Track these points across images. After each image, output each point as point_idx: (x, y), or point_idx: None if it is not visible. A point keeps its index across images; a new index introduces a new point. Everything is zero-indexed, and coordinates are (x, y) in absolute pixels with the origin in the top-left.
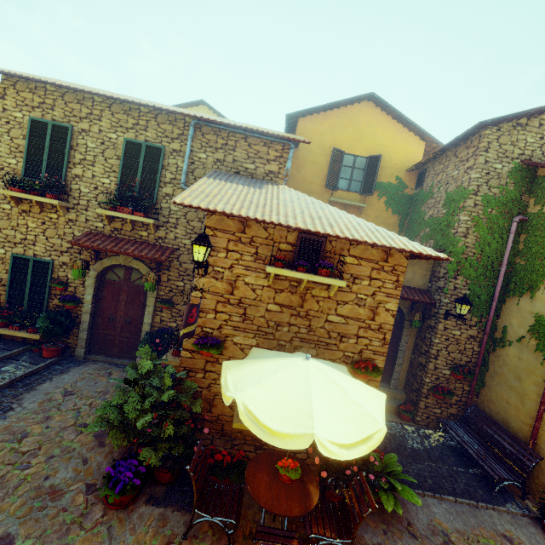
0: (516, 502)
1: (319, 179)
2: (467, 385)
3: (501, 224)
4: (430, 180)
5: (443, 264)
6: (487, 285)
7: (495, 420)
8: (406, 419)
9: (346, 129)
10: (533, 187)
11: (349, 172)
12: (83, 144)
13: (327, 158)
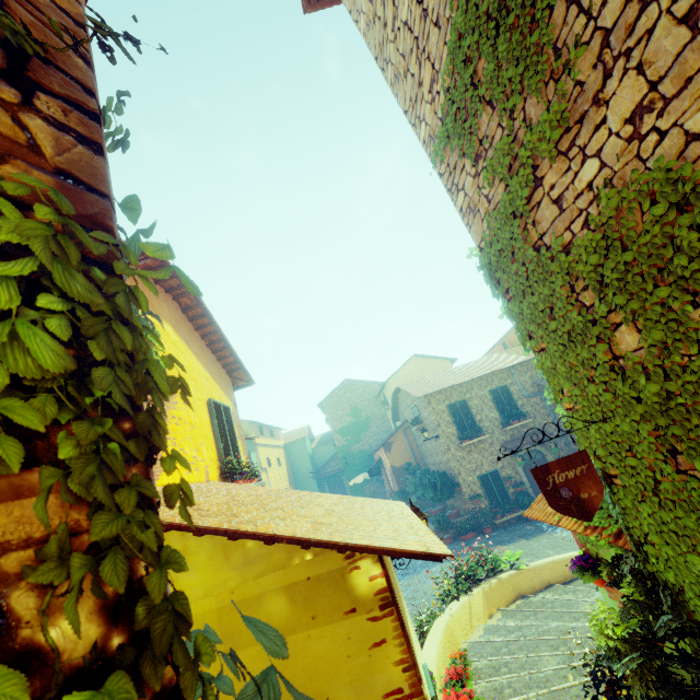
0: None
1: None
2: None
3: None
4: None
5: None
6: None
7: None
8: None
9: None
10: None
11: None
12: (472, 404)
13: None
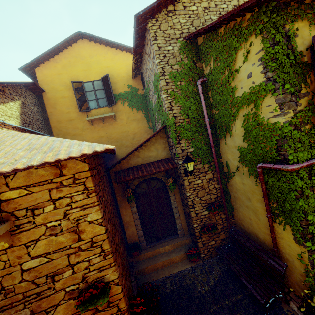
0: (285, 312)
1: (73, 107)
2: (223, 213)
3: (191, 90)
4: (145, 78)
5: (169, 135)
6: (203, 138)
7: (248, 233)
8: (194, 261)
9: (76, 65)
10: (200, 55)
11: (93, 94)
12: None
13: (72, 91)
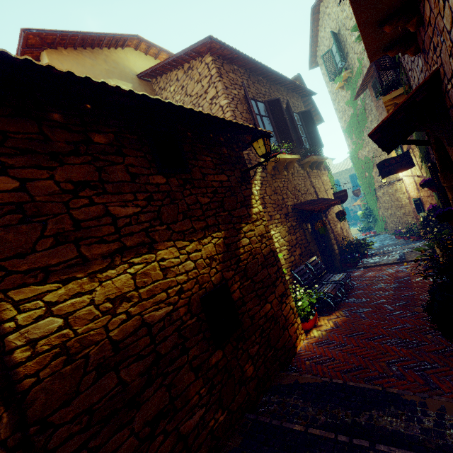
0: None
1: None
2: None
3: None
4: None
5: None
6: None
7: None
8: None
9: None
10: None
11: None
12: (341, 181)
13: None
